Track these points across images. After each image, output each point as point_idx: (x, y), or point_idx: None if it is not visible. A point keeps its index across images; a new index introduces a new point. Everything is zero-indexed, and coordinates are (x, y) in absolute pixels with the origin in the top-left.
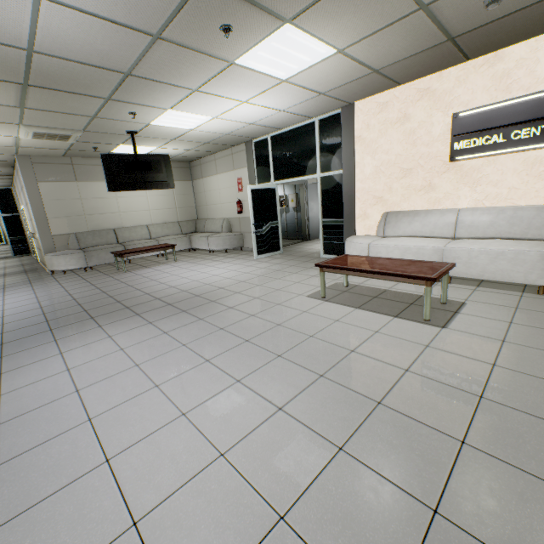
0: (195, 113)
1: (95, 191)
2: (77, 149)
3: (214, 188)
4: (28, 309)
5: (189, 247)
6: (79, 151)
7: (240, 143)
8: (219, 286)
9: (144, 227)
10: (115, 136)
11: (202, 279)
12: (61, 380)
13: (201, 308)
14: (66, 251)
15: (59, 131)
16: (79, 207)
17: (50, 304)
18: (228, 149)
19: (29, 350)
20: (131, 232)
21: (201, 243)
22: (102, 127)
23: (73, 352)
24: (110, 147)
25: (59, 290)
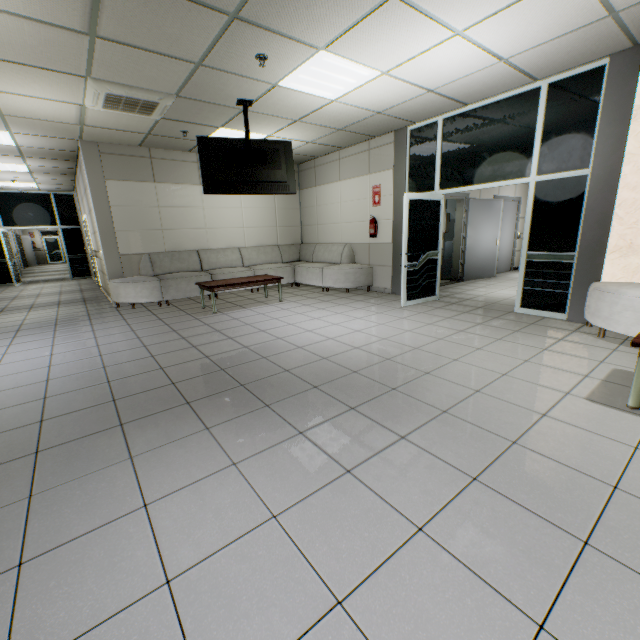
0: (358, 61)
1: (177, 197)
2: (160, 133)
3: (333, 200)
4: (85, 369)
5: (292, 281)
6: (162, 138)
7: (387, 132)
8: (380, 353)
9: (235, 250)
10: (217, 109)
11: (340, 336)
12: (156, 635)
13: (381, 404)
14: (137, 277)
15: (141, 93)
16: (155, 218)
17: (117, 362)
18: (362, 142)
19: (82, 482)
20: (218, 256)
21: (311, 277)
22: (205, 88)
23: (169, 506)
24: (204, 131)
25: (128, 335)
